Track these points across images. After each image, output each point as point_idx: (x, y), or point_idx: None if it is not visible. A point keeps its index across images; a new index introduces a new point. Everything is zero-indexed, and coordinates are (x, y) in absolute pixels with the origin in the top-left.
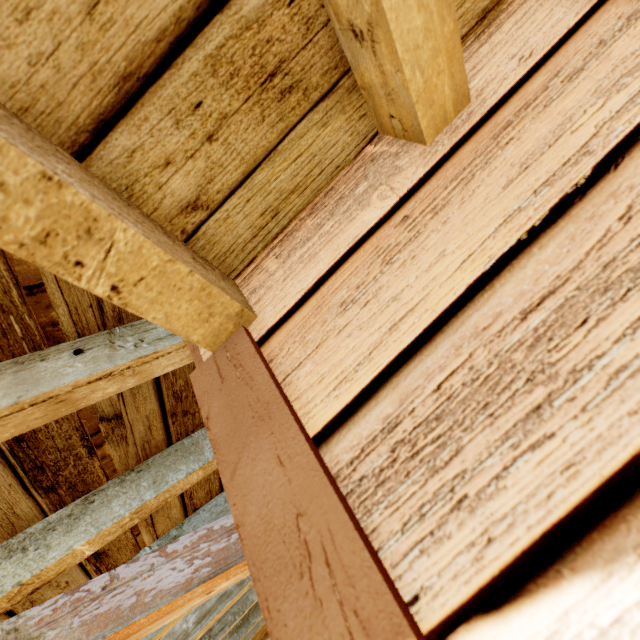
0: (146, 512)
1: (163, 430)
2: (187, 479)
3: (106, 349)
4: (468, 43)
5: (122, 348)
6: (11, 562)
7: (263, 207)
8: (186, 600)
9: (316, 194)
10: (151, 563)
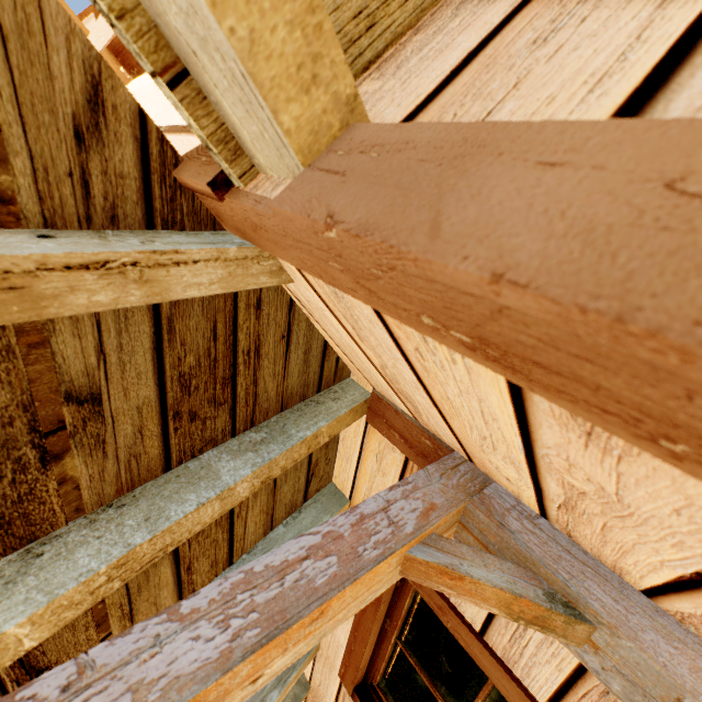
0: (133, 568)
1: (160, 440)
2: (198, 514)
3: (94, 240)
4: None
5: (121, 242)
6: None
7: (358, 4)
8: (220, 694)
9: (418, 16)
10: (154, 634)
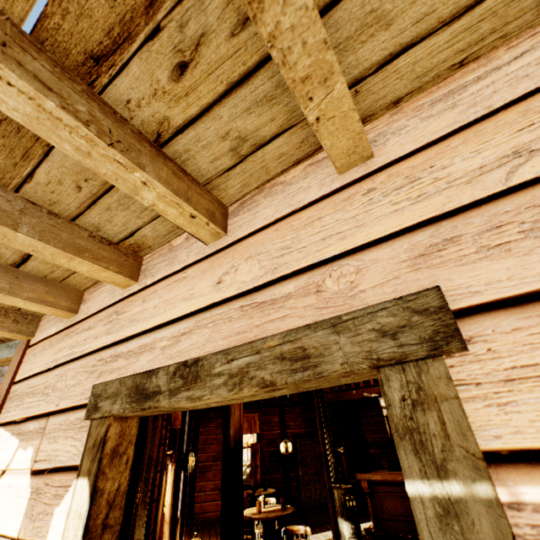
0: None
1: None
2: None
3: None
4: (99, 284)
5: None
6: (8, 350)
7: None
8: None
9: None
10: None
